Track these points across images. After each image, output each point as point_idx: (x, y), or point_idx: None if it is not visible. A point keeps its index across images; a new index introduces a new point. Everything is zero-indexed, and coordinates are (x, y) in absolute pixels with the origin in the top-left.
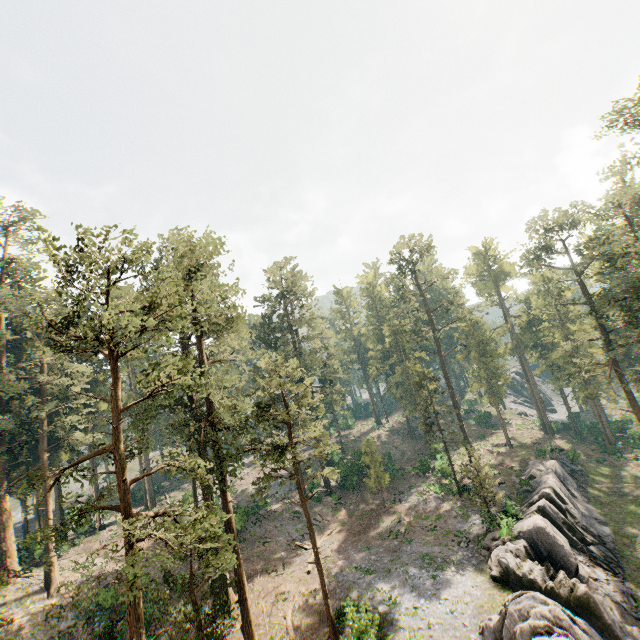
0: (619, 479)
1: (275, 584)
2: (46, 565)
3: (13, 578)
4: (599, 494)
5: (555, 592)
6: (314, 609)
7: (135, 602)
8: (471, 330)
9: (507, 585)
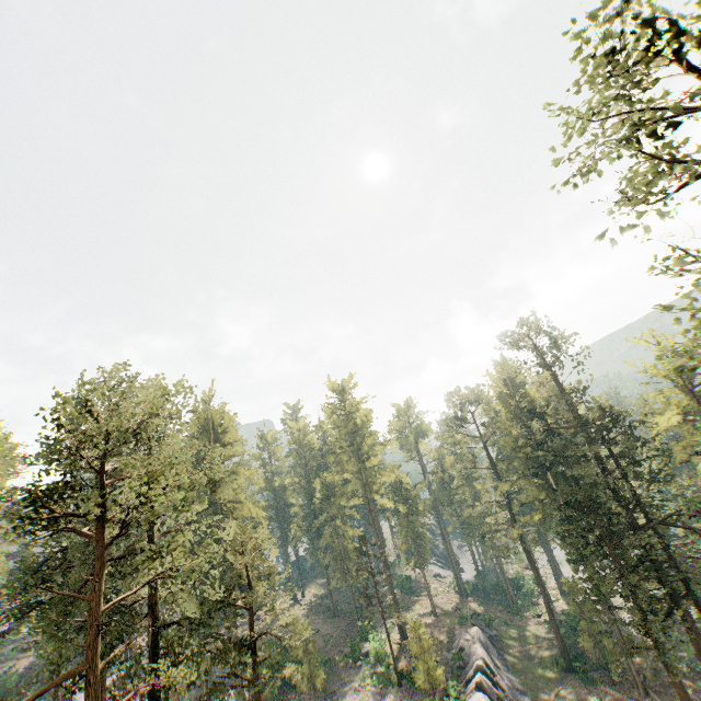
0: (526, 640)
1: None
2: None
3: None
4: (515, 660)
5: None
6: None
7: None
8: (399, 487)
9: None
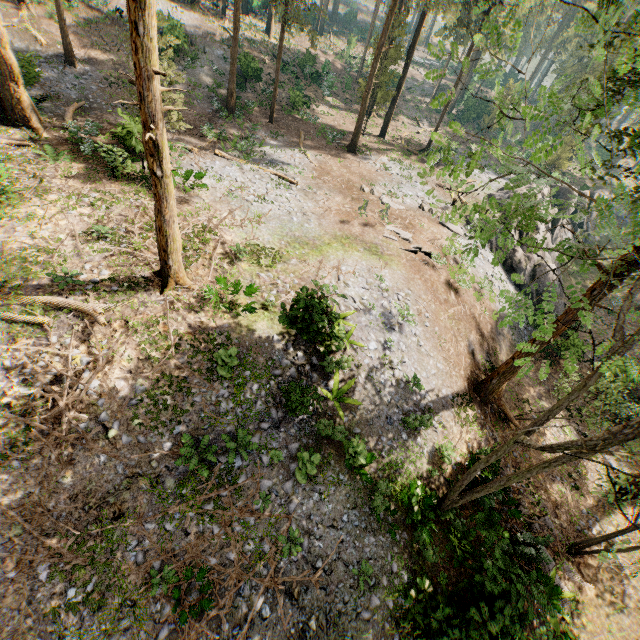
0: None
1: (396, 125)
2: (269, 15)
3: (244, 13)
4: None
5: None
6: (416, 143)
7: (390, 21)
8: None
9: None
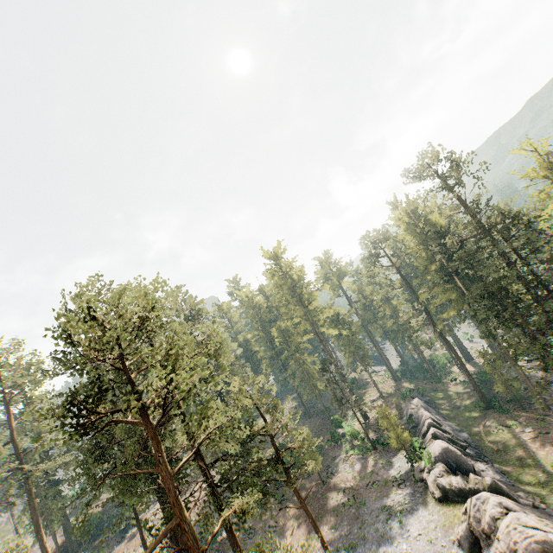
0: (451, 398)
1: None
2: None
3: None
4: (447, 412)
5: (476, 489)
6: None
7: None
8: (337, 318)
9: (448, 500)
